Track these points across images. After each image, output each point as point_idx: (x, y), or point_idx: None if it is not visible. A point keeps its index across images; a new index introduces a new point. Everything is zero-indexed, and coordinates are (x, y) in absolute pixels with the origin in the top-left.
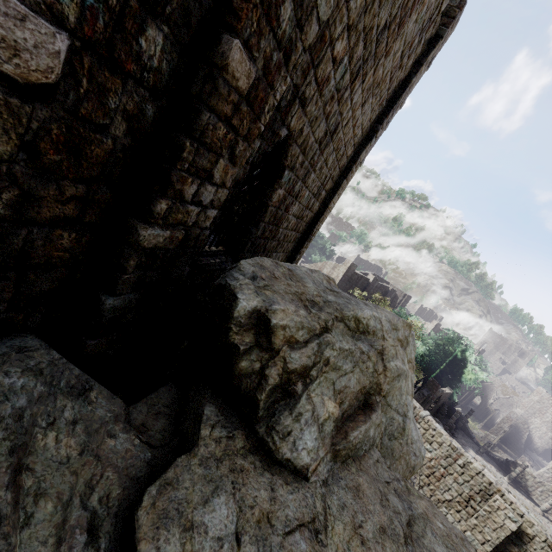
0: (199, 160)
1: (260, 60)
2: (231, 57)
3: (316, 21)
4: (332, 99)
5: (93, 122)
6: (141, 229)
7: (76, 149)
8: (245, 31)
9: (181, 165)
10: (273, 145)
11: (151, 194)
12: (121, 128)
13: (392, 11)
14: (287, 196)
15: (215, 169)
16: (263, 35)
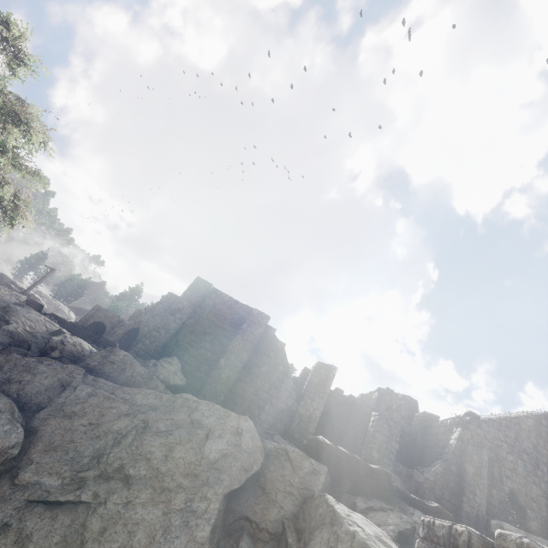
0: (469, 488)
1: (474, 466)
2: (466, 466)
3: (485, 455)
4: (528, 475)
5: (448, 480)
6: (462, 504)
7: (447, 485)
8: (467, 462)
9: (465, 488)
10: (504, 493)
11: (462, 496)
12: (452, 482)
13: (531, 441)
14: (545, 529)
15: (475, 491)
16: (471, 461)
